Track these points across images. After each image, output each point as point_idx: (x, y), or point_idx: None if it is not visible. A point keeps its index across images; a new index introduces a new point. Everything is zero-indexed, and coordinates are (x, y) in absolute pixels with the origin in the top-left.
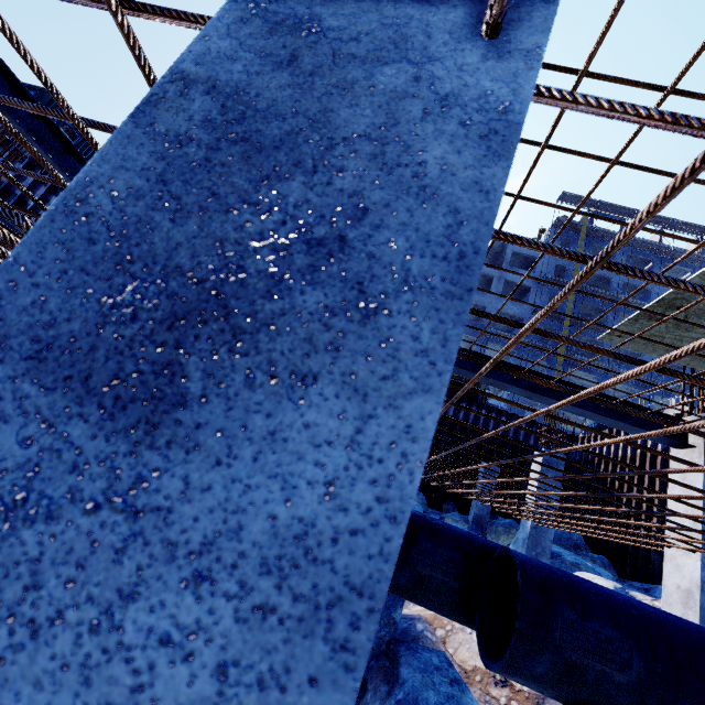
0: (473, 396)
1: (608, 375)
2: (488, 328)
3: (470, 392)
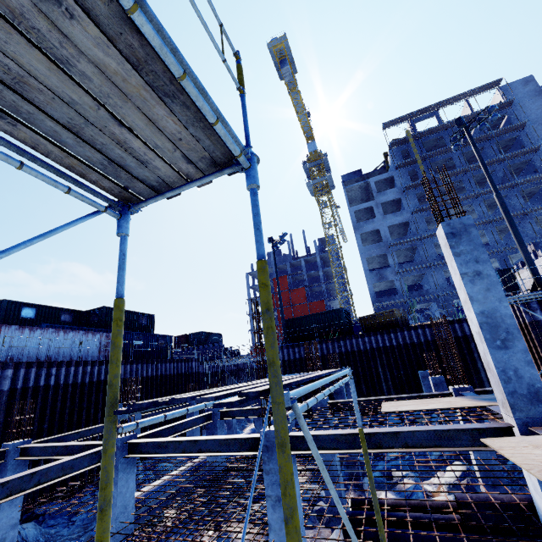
0: (395, 322)
1: (490, 224)
2: (389, 242)
3: (392, 321)
